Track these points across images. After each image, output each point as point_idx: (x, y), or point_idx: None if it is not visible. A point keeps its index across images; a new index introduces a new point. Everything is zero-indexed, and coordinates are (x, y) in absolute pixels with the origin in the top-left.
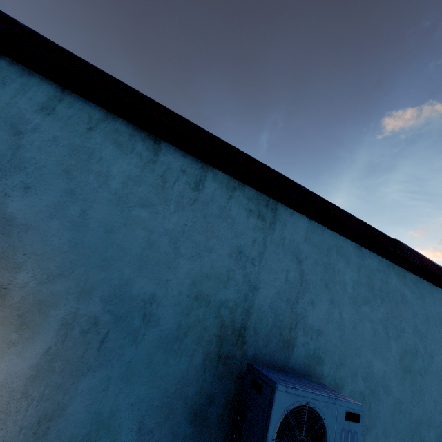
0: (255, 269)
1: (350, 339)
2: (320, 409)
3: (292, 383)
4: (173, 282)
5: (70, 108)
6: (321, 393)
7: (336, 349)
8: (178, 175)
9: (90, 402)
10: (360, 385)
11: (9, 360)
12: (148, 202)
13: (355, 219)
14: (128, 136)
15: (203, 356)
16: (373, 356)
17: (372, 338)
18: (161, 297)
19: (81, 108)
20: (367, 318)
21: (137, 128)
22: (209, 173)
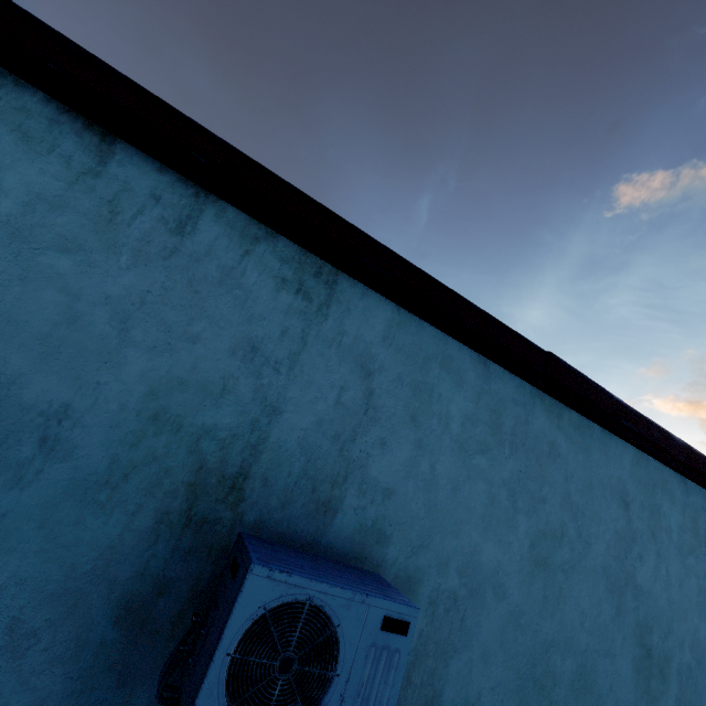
0: (279, 380)
1: (445, 507)
2: (334, 609)
3: (294, 566)
4: (111, 387)
5: None
6: (344, 584)
7: (417, 521)
8: (144, 203)
9: None
10: (453, 580)
11: None
12: (75, 243)
13: (480, 312)
14: (47, 122)
15: (156, 515)
16: (484, 536)
17: (486, 509)
18: (84, 411)
19: None
20: (482, 476)
21: (68, 111)
22: (209, 207)
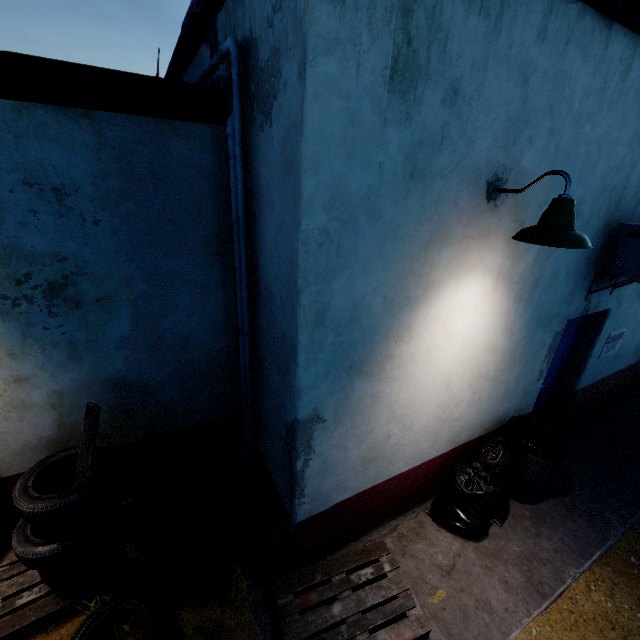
0: (638, 149)
1: None
2: None
3: None
4: (593, 182)
5: (556, 19)
6: None
7: None
8: (616, 67)
9: (551, 268)
10: None
11: (526, 259)
12: (591, 114)
13: None
14: (591, 33)
15: (596, 227)
16: None
17: None
18: (585, 197)
19: (563, 13)
20: None
21: (599, 15)
22: (638, 50)
